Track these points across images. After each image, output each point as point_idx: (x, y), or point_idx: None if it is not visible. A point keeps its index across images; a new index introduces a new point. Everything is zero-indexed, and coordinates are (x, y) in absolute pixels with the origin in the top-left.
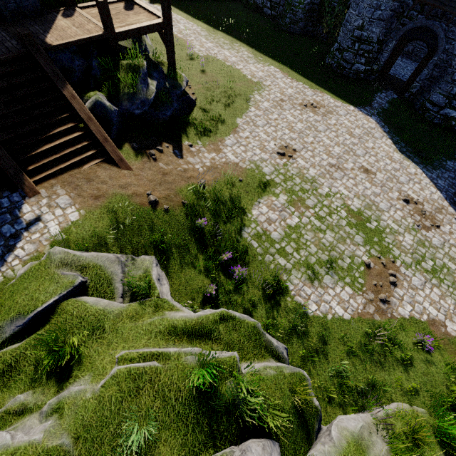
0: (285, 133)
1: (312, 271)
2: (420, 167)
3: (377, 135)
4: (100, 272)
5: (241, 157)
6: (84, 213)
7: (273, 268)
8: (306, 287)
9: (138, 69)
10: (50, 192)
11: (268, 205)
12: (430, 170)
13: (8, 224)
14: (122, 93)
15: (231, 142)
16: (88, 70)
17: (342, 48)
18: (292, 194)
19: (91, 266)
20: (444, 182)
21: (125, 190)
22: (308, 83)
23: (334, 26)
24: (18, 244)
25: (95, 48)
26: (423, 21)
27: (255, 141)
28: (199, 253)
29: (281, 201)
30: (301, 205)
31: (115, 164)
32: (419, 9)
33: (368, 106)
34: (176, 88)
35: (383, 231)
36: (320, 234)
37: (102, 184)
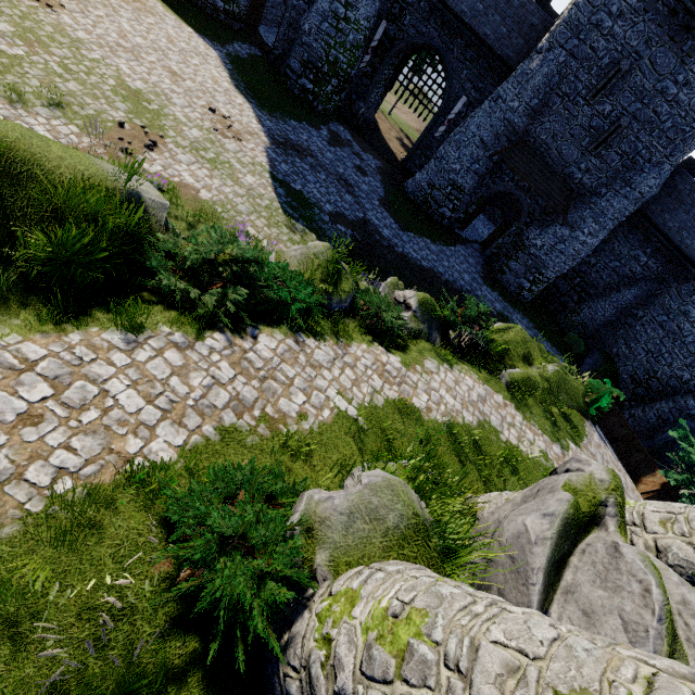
0: None
1: (19, 95)
2: (252, 105)
3: (212, 62)
4: None
5: None
6: None
7: None
8: None
9: None
10: None
11: None
12: (264, 113)
13: None
14: None
15: None
16: None
17: None
18: (28, 33)
19: None
20: (274, 125)
21: None
22: None
23: None
24: None
25: None
26: None
27: None
28: None
29: None
30: (40, 47)
31: None
32: None
33: (219, 43)
34: None
35: (164, 116)
36: (57, 79)
37: None
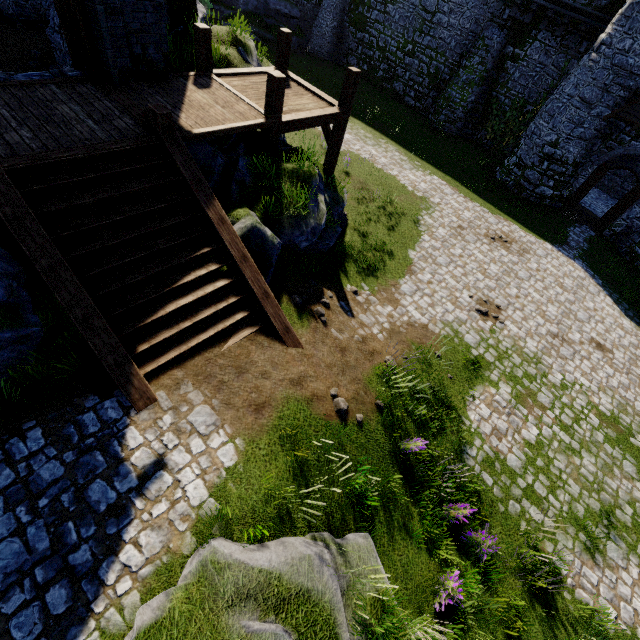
0: (478, 279)
1: (585, 533)
2: None
3: (591, 288)
4: (313, 609)
5: (429, 314)
6: (243, 445)
7: (525, 529)
8: (587, 568)
9: (310, 179)
10: (175, 397)
11: (487, 402)
12: None
13: (101, 479)
14: (285, 215)
15: (409, 289)
16: (224, 170)
17: (524, 164)
18: (516, 384)
19: (293, 593)
20: None
21: (299, 390)
22: (486, 204)
23: (502, 133)
24: (125, 533)
25: (242, 139)
26: (638, 148)
27: (442, 289)
28: (410, 502)
29: (504, 396)
30: (534, 403)
31: (276, 336)
32: (633, 134)
33: (565, 244)
34: (337, 204)
35: None
36: (575, 459)
37: (263, 379)
